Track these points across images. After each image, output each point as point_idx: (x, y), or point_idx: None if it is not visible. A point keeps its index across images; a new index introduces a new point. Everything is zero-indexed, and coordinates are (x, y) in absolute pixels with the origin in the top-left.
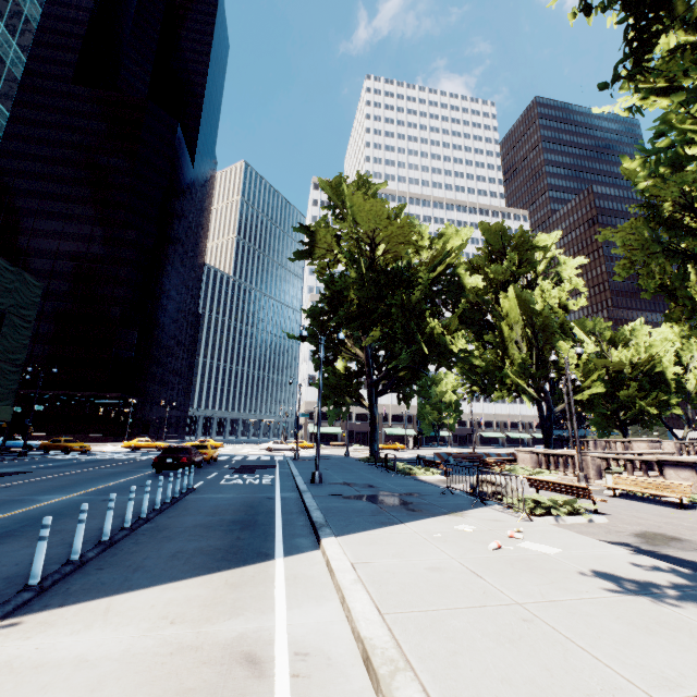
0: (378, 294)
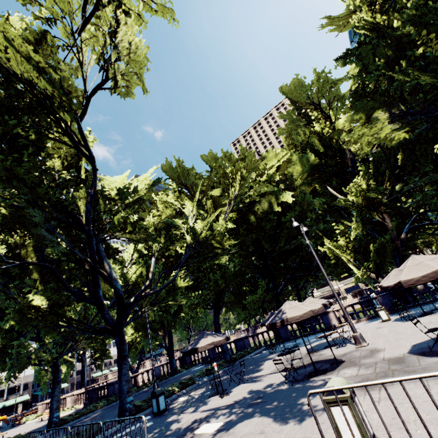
0: None
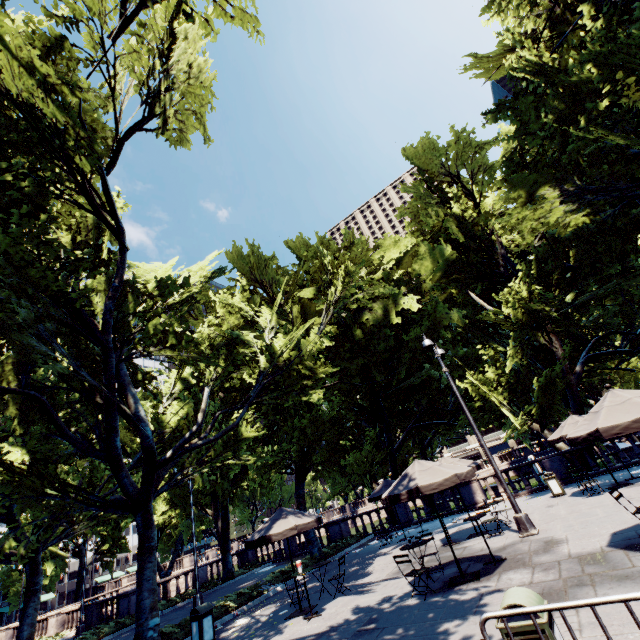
0: None
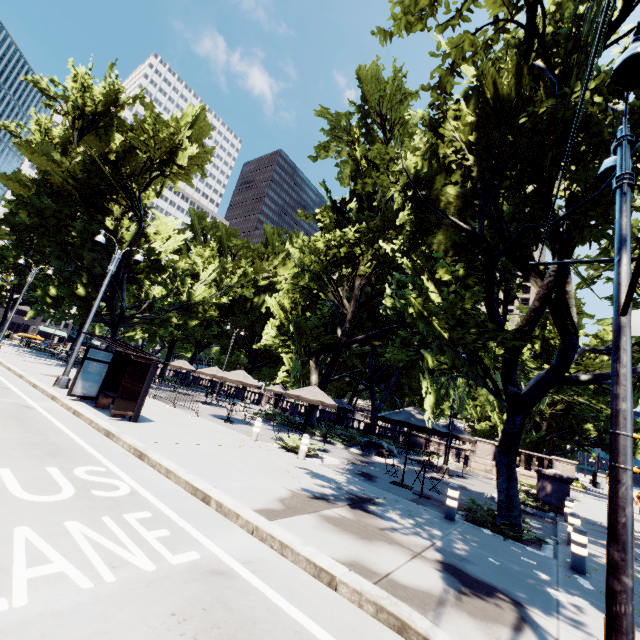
0: (27, 265)
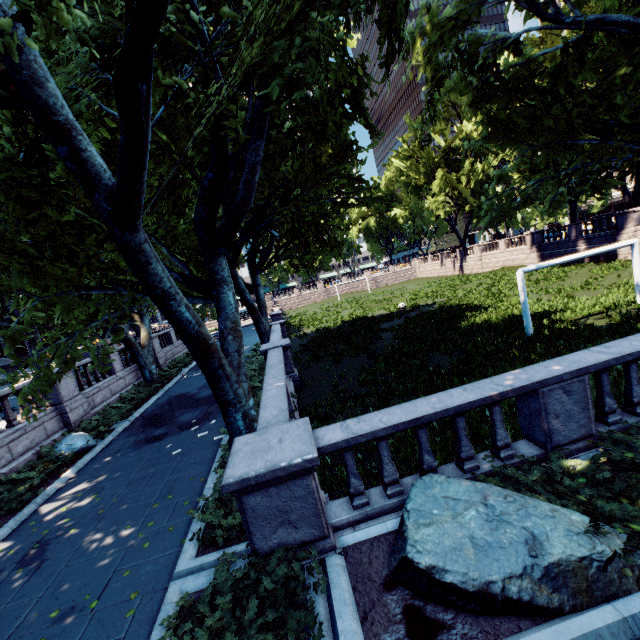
0: None
